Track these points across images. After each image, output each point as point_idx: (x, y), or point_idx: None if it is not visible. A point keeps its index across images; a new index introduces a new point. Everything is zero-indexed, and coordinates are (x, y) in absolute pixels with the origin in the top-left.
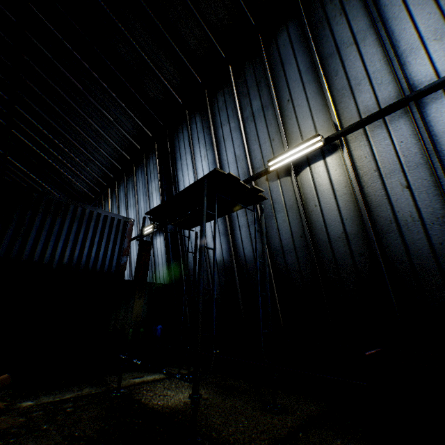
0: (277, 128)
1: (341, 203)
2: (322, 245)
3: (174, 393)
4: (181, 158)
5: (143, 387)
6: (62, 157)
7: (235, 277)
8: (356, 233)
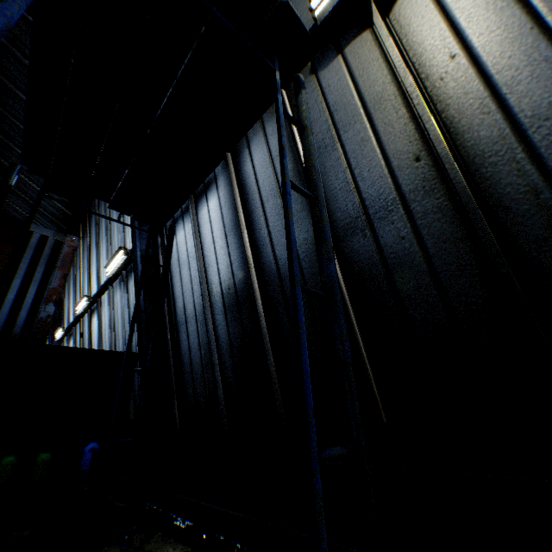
0: None
1: (545, 0)
2: (491, 153)
3: None
4: None
5: None
6: None
7: (257, 312)
8: None
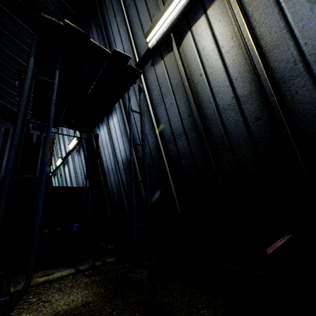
0: (155, 2)
1: (228, 61)
2: (211, 119)
3: (58, 298)
4: None
5: (36, 290)
6: (8, 96)
7: (136, 172)
8: (249, 93)
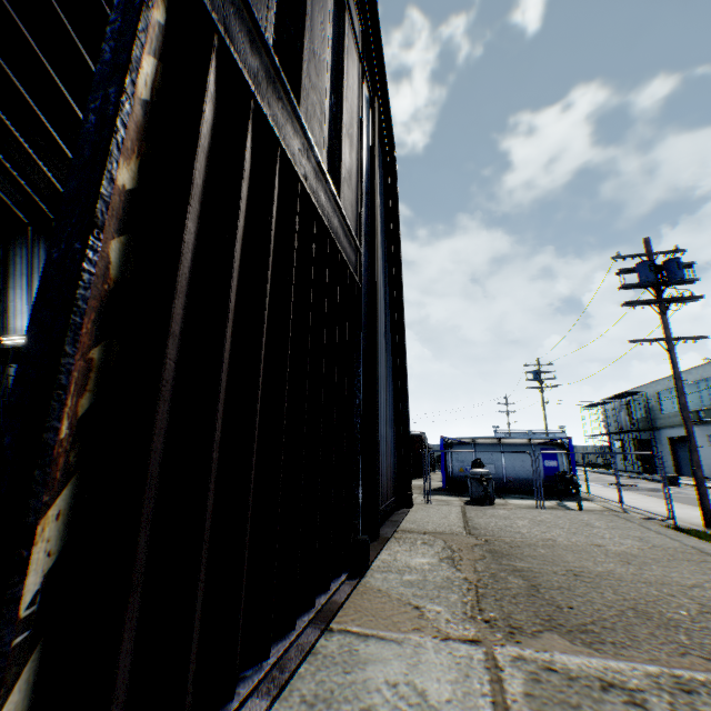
0: None
1: None
2: None
3: None
4: (17, 277)
5: None
6: None
7: None
8: None
